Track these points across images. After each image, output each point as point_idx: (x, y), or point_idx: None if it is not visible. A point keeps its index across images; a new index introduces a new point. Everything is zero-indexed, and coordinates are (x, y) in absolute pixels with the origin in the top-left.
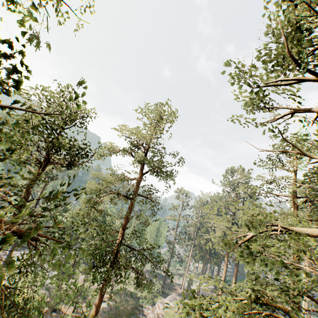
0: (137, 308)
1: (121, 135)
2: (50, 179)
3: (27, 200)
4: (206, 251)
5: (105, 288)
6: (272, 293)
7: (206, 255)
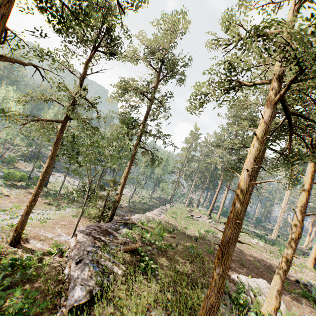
0: (150, 209)
1: (142, 46)
2: (76, 106)
3: (85, 74)
4: (207, 178)
5: (133, 157)
6: (232, 60)
7: (206, 181)
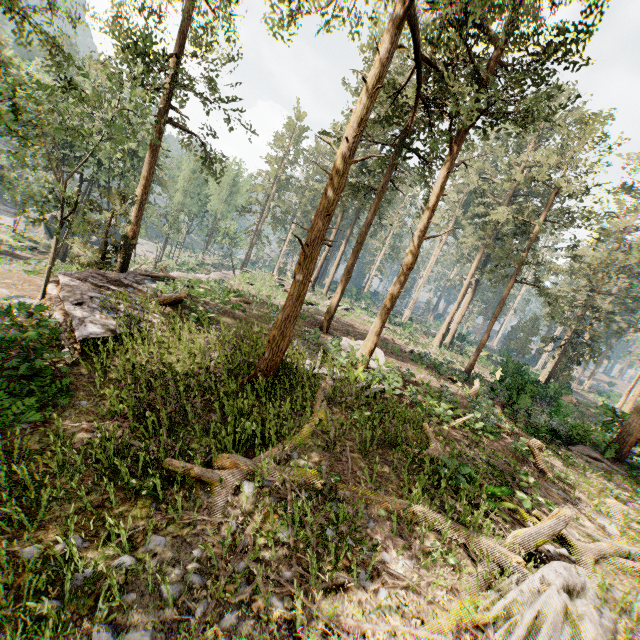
0: None
1: None
2: None
3: None
4: None
5: (158, 145)
6: None
7: None
